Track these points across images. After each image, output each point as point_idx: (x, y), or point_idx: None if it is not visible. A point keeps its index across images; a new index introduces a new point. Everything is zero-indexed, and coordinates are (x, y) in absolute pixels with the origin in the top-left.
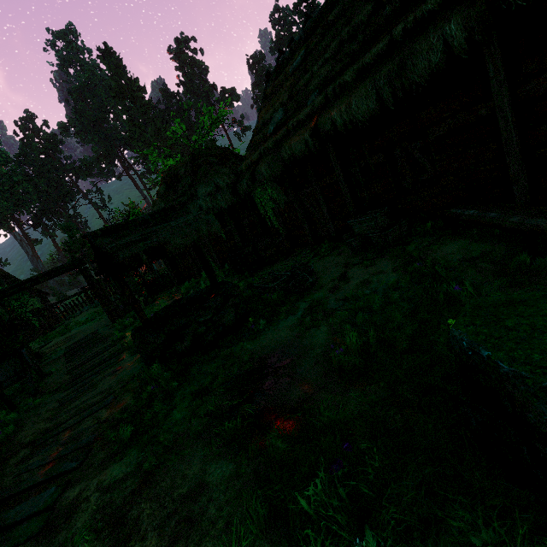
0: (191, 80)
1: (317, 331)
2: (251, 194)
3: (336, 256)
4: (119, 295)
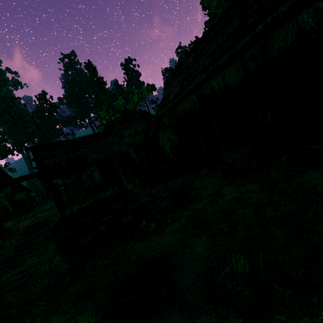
0: (131, 79)
1: (198, 240)
2: (157, 136)
3: (211, 178)
4: (46, 194)
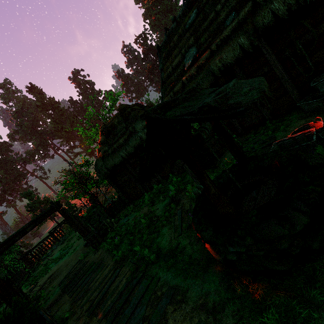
0: (85, 92)
1: None
2: None
3: (304, 119)
4: (200, 185)
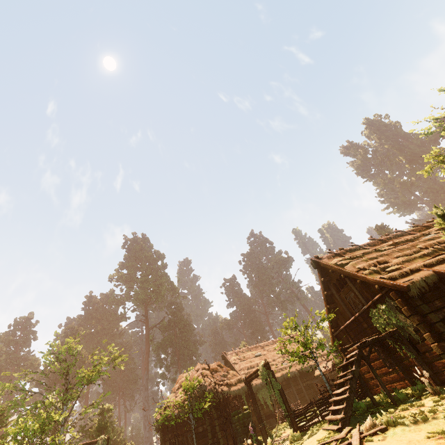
0: None
1: None
2: (257, 392)
3: None
4: None
